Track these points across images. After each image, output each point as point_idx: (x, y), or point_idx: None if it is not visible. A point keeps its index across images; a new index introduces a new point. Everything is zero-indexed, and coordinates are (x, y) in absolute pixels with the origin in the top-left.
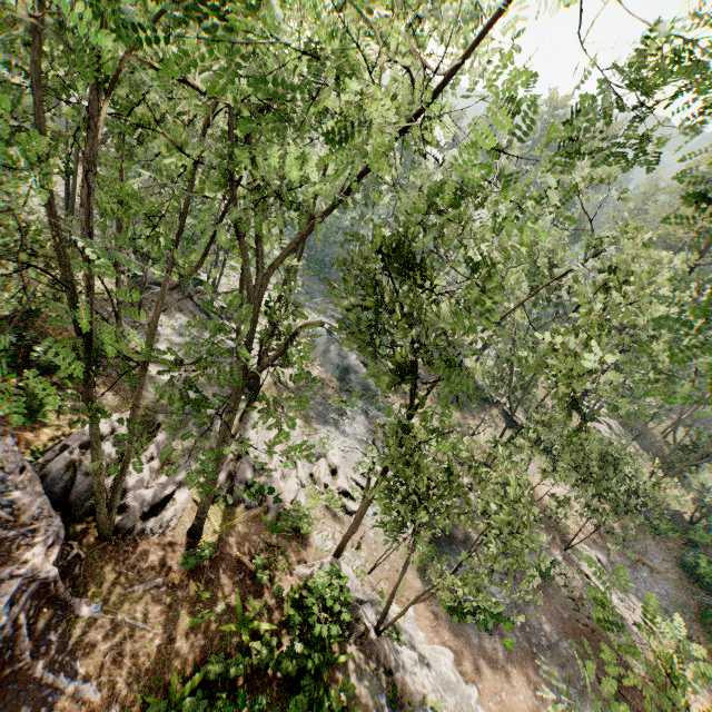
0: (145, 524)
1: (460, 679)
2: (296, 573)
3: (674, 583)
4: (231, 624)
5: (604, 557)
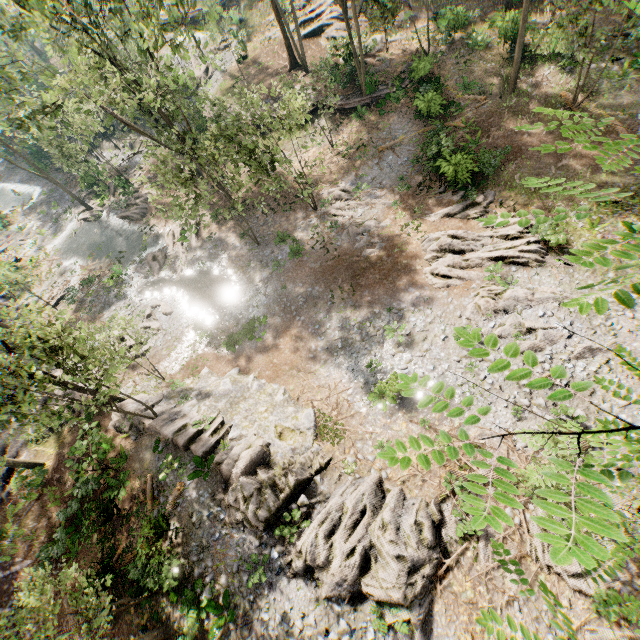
0: (7, 491)
1: (242, 379)
2: (109, 429)
3: (415, 139)
4: (73, 488)
5: (353, 180)
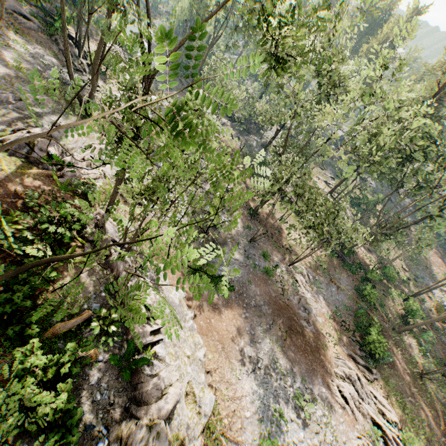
0: None
1: (184, 306)
2: None
3: (349, 297)
4: None
5: (312, 276)
